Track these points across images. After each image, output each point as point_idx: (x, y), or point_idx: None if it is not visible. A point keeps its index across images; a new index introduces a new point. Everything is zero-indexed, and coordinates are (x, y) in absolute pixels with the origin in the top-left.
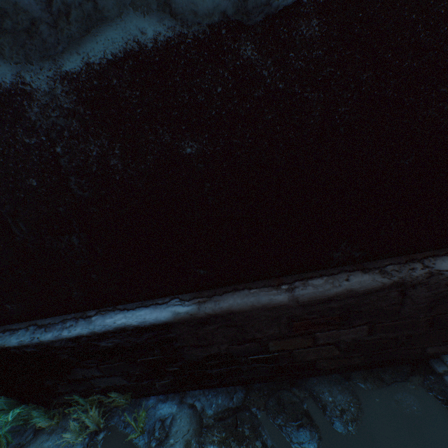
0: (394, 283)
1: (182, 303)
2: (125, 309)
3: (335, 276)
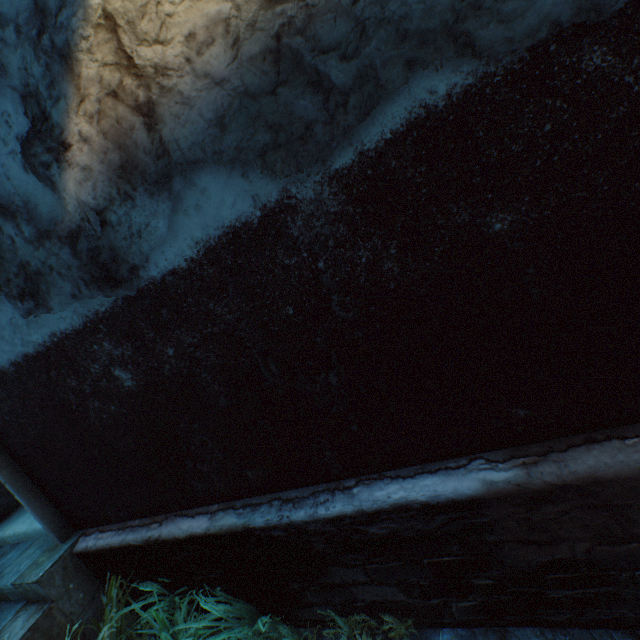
0: None
1: (492, 466)
2: (398, 476)
3: None
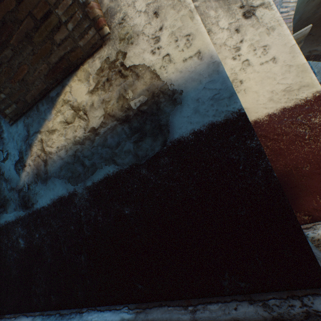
0: (274, 318)
1: (128, 311)
2: (100, 309)
3: (227, 304)
